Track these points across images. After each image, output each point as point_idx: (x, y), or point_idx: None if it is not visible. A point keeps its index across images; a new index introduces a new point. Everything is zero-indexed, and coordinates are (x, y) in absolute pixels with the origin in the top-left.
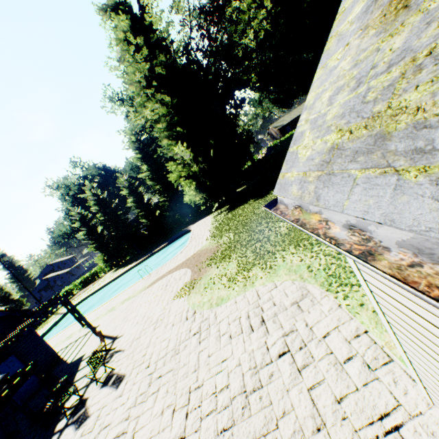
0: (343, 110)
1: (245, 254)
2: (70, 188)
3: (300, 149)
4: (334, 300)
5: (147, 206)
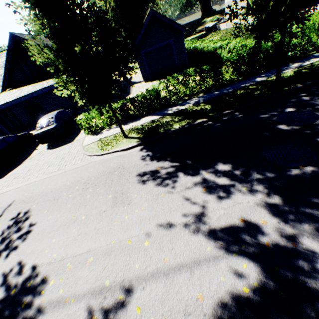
0: None
1: None
2: None
3: None
4: None
5: None
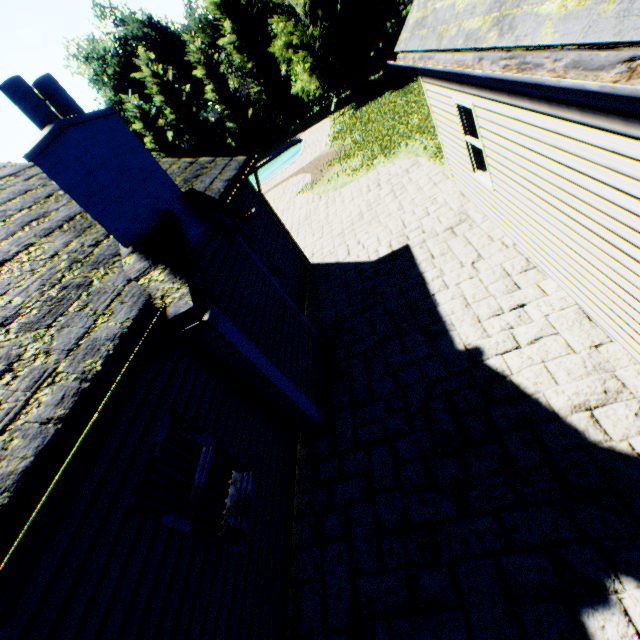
0: (424, 0)
1: (372, 149)
2: (106, 61)
3: (410, 20)
4: (433, 163)
5: (235, 102)
